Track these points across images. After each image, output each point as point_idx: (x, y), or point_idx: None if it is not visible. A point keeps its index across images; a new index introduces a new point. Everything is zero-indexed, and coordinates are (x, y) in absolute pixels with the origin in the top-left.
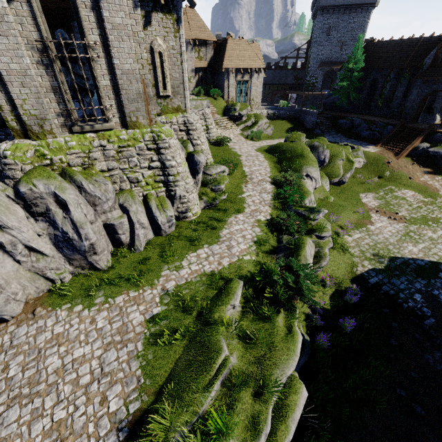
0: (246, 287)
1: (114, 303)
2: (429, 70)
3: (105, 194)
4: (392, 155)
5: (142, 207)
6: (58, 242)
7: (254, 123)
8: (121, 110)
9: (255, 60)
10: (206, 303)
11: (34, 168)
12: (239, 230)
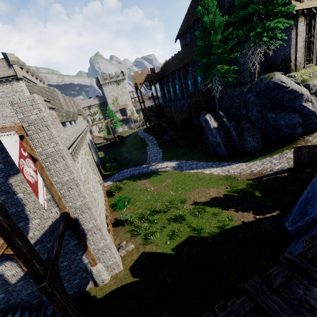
0: None
1: None
2: None
3: None
4: None
5: None
6: None
7: None
8: (315, 58)
9: None
10: None
11: (304, 79)
12: None
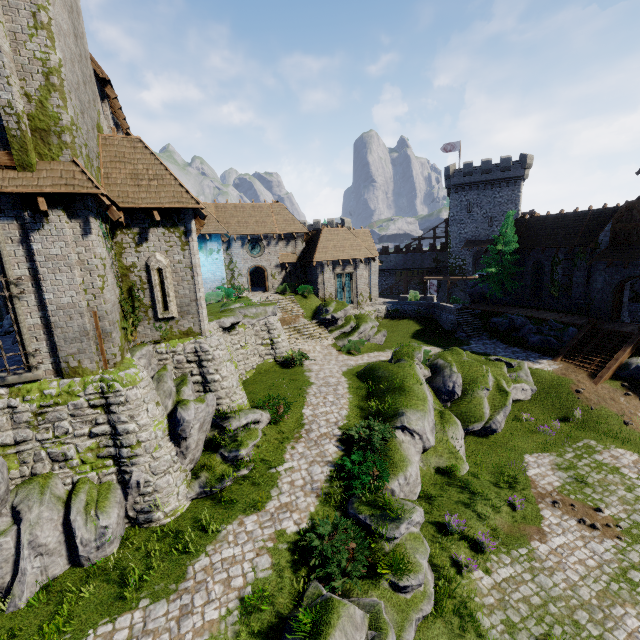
0: None
1: None
2: (609, 249)
3: None
4: (584, 376)
5: (57, 508)
6: None
7: (354, 329)
8: (56, 352)
9: (359, 249)
10: None
11: None
12: (229, 560)
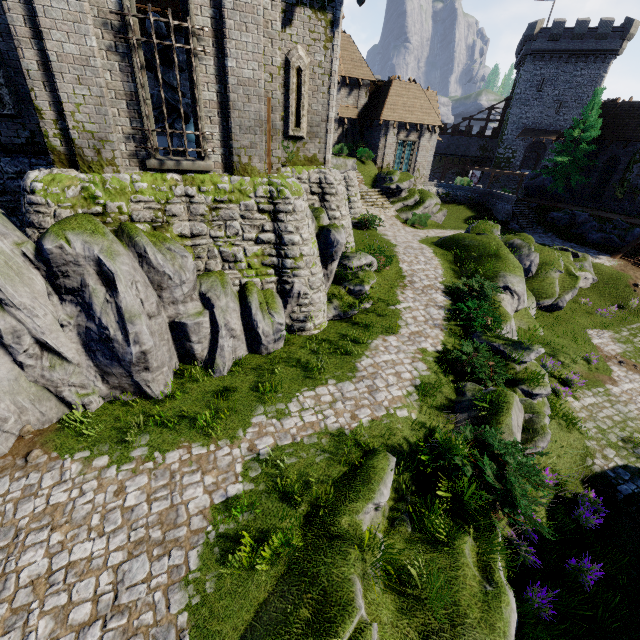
0: (399, 469)
1: (162, 462)
2: None
3: (180, 272)
4: None
5: (236, 303)
6: (90, 342)
7: (418, 203)
8: (226, 143)
9: (429, 113)
10: (326, 491)
11: (75, 216)
12: (391, 362)
